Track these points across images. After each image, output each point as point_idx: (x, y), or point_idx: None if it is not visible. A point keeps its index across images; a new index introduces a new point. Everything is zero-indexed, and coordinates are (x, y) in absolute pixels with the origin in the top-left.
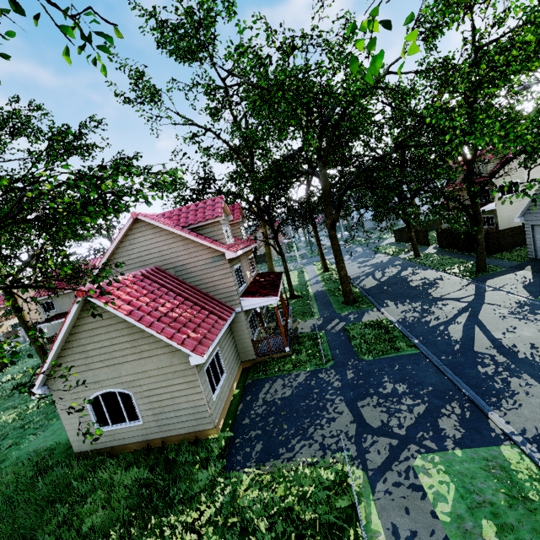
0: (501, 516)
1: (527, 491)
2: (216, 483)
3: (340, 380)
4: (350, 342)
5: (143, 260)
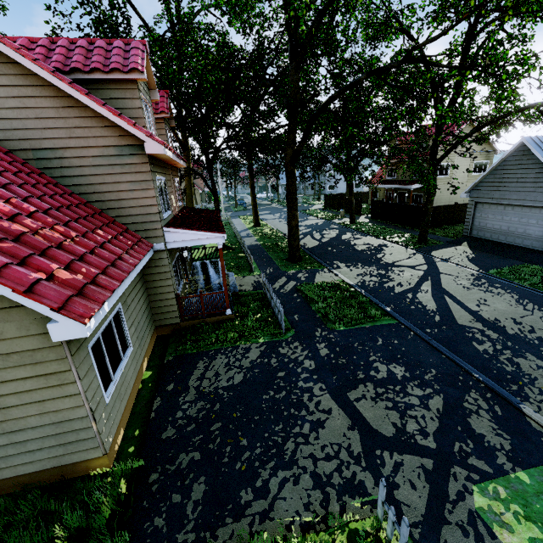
0: None
1: None
2: None
3: (311, 357)
4: (310, 307)
5: None
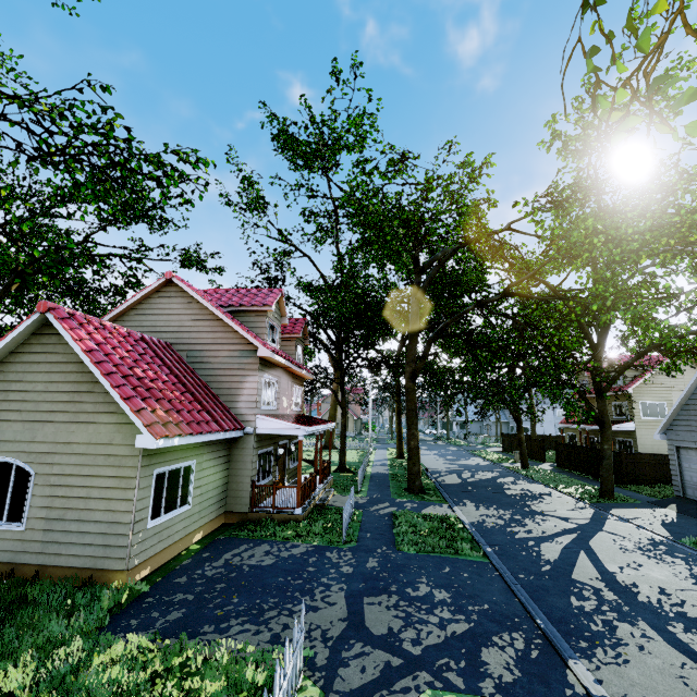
0: None
1: None
2: (67, 641)
3: (354, 565)
4: (392, 529)
5: (155, 331)
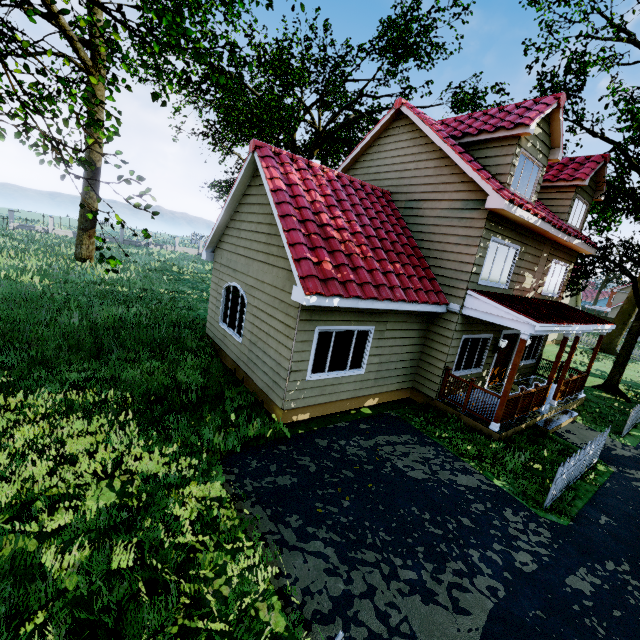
0: None
1: None
2: (197, 453)
3: (541, 562)
4: None
5: (378, 178)
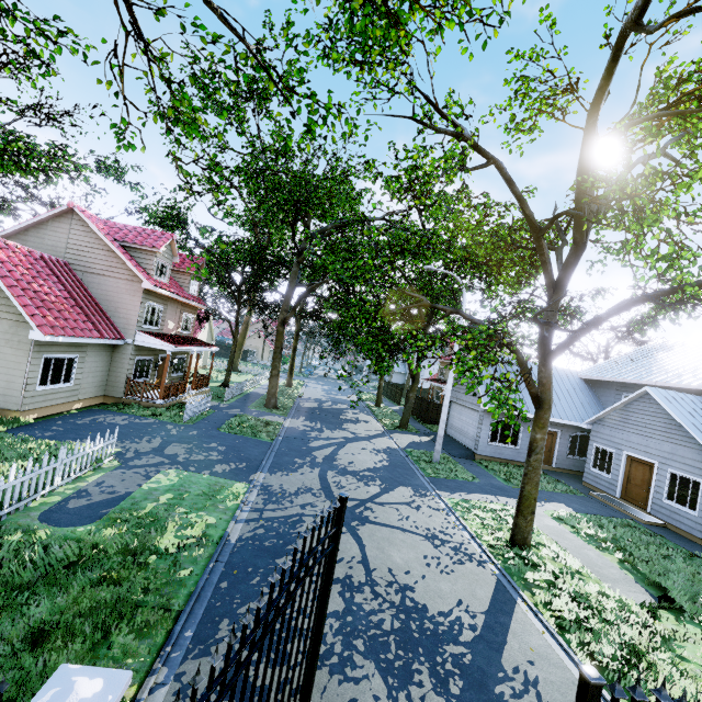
0: (184, 496)
1: (220, 495)
2: None
3: (181, 432)
4: (226, 421)
5: (56, 249)
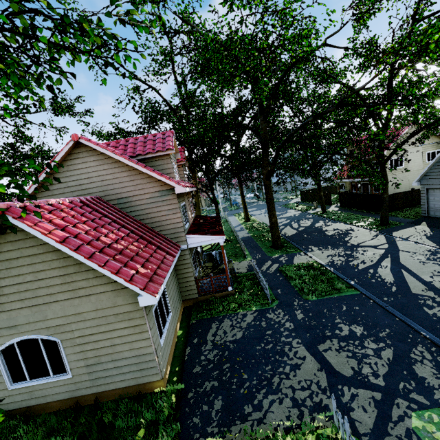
0: None
1: None
2: None
3: (291, 320)
4: (289, 283)
5: (82, 188)
